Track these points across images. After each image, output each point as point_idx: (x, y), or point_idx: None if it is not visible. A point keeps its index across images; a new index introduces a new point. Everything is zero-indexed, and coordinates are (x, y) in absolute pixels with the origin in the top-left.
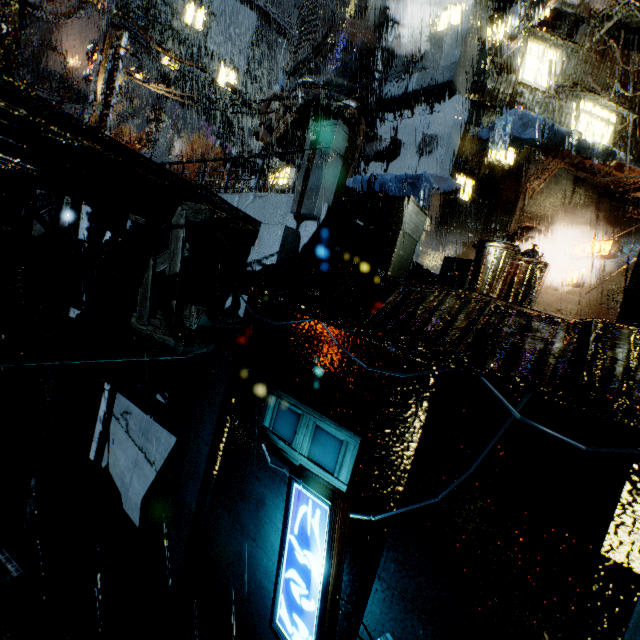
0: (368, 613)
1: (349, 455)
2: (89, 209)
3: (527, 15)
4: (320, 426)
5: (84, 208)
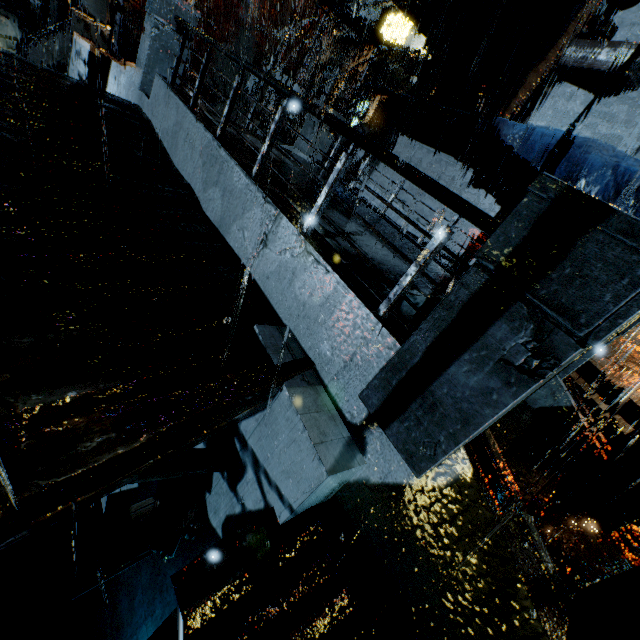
0: None
1: None
2: (80, 68)
3: None
4: None
5: (74, 64)
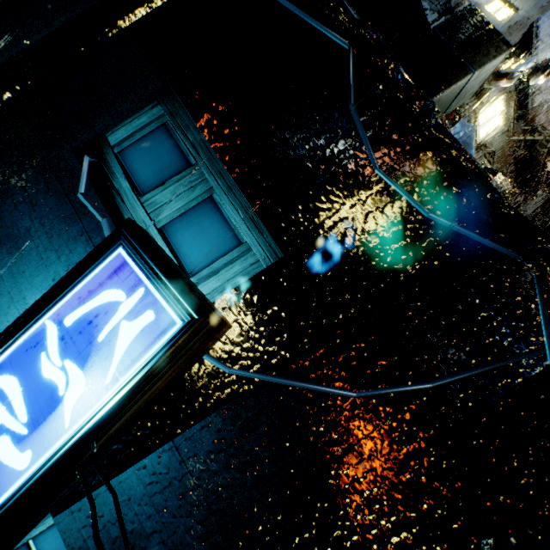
0: (116, 484)
1: (239, 267)
2: None
3: (537, 69)
4: (216, 202)
5: None
